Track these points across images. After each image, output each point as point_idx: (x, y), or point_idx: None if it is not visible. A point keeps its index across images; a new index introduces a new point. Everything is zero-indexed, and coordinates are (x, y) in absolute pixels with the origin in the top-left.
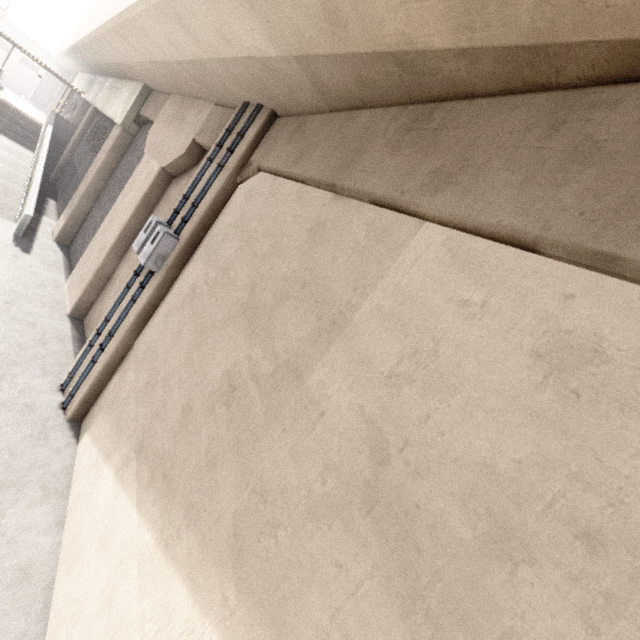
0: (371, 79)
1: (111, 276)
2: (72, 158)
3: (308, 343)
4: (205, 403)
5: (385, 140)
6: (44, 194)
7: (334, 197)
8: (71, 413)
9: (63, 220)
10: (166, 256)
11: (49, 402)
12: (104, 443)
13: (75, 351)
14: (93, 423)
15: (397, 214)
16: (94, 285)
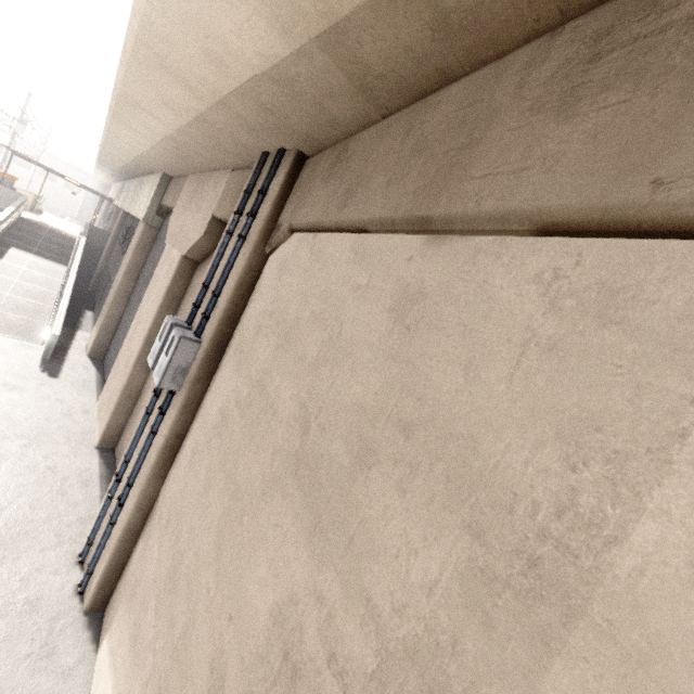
0: (467, 8)
1: (141, 391)
2: (107, 265)
3: (461, 611)
4: (244, 679)
5: (527, 103)
6: (81, 307)
7: (428, 240)
8: (88, 601)
9: (95, 332)
10: (187, 367)
11: (61, 586)
12: (118, 674)
13: (102, 496)
14: (113, 620)
15: (640, 242)
16: (122, 405)
